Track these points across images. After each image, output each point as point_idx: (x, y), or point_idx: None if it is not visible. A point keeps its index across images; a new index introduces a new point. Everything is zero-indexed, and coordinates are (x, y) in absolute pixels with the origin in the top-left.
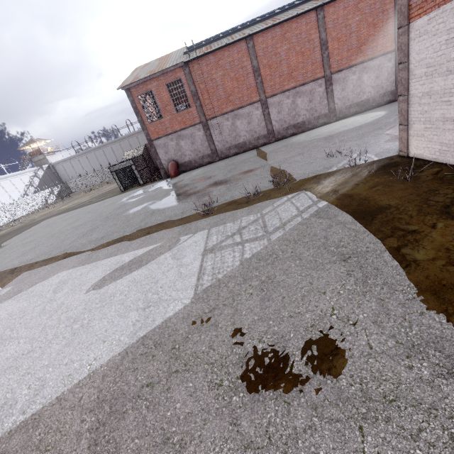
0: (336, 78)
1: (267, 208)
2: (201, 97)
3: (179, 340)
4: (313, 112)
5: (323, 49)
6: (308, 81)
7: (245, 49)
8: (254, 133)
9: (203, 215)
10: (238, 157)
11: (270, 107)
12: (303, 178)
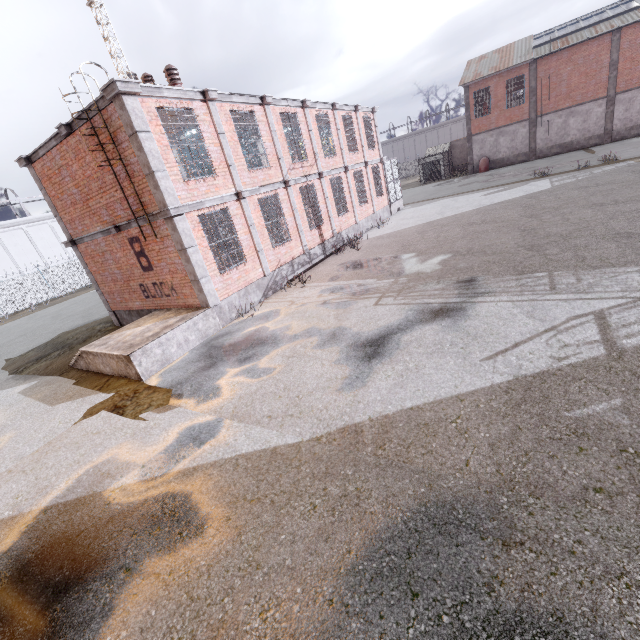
0: None
1: (594, 169)
2: (539, 93)
3: (550, 190)
4: None
5: None
6: None
7: (608, 42)
8: (586, 133)
9: (540, 177)
10: (561, 155)
11: (617, 104)
12: (628, 158)
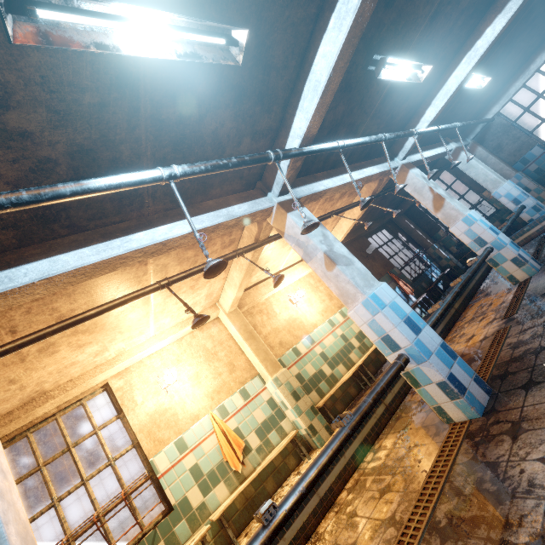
0: None
1: None
2: None
3: None
4: None
5: None
6: None
7: None
8: None
9: None
10: None
11: None
12: None
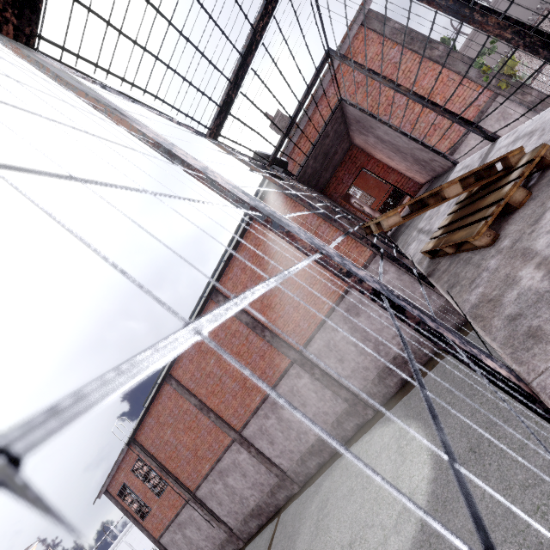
0: (313, 352)
1: None
2: (170, 467)
3: None
4: (322, 417)
5: (259, 332)
6: (276, 381)
7: (174, 390)
8: (261, 486)
9: None
10: None
11: (254, 441)
12: None
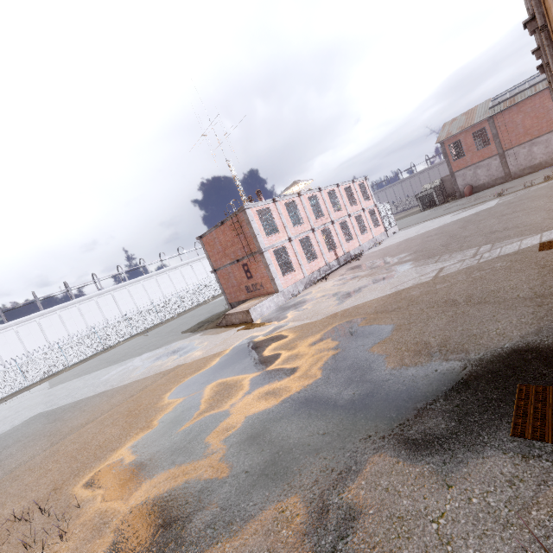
0: None
1: (533, 187)
2: (501, 136)
3: (491, 208)
4: None
5: None
6: None
7: (547, 94)
8: (551, 154)
9: (497, 197)
10: (531, 175)
11: None
12: None
